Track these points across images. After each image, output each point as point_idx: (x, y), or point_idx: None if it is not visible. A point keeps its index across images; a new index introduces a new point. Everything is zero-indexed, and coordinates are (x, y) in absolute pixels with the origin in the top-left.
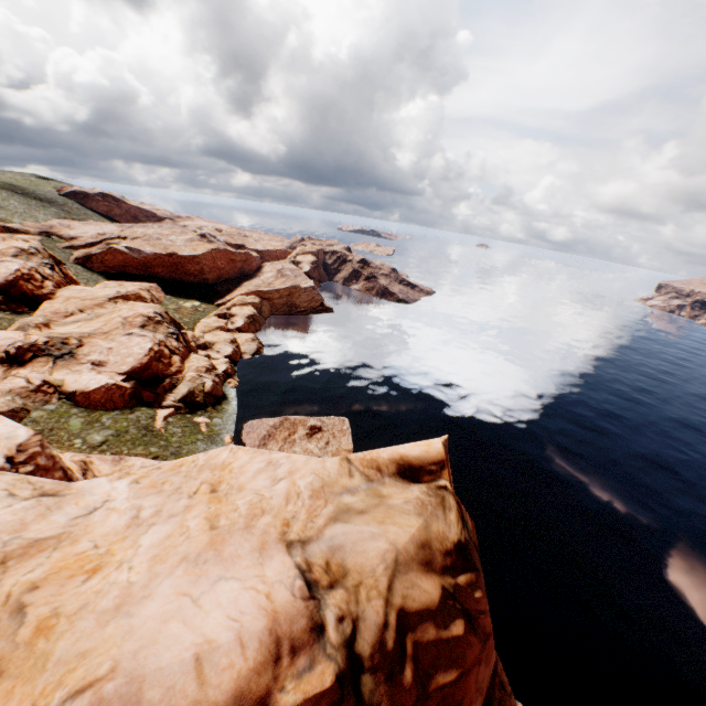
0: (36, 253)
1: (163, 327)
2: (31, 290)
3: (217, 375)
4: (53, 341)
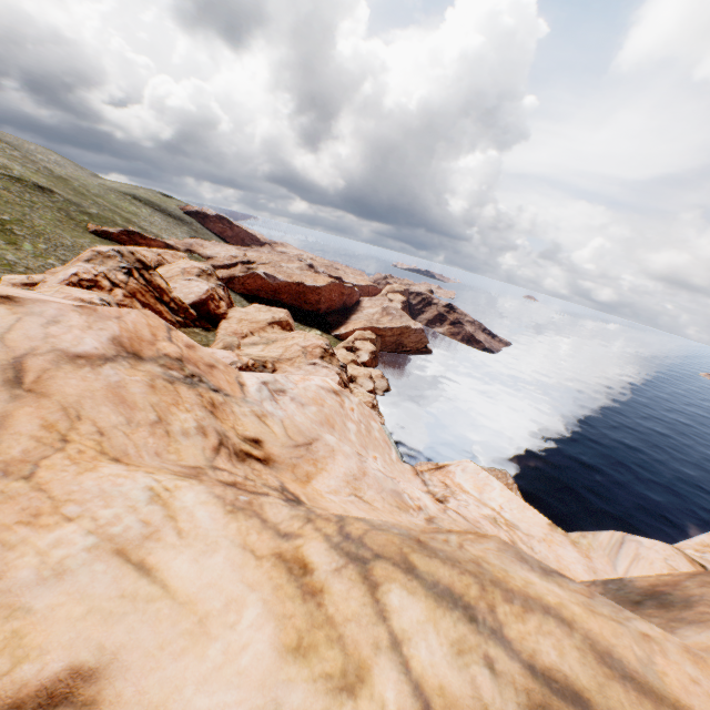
0: (212, 274)
1: (335, 359)
2: (213, 309)
3: (379, 411)
4: (257, 363)
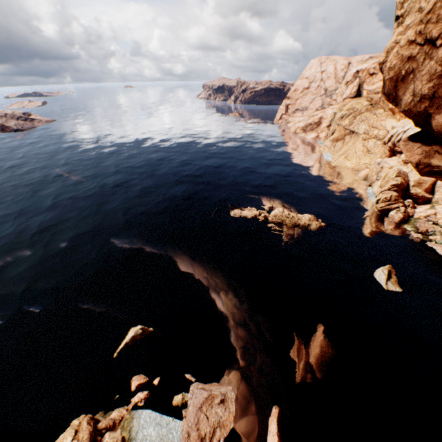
0: None
1: None
2: None
3: None
4: None
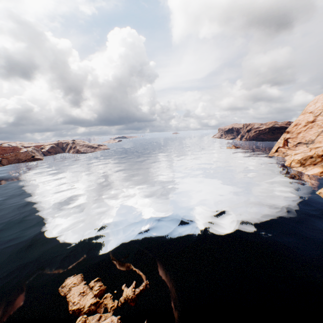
0: None
1: None
2: None
3: None
4: None
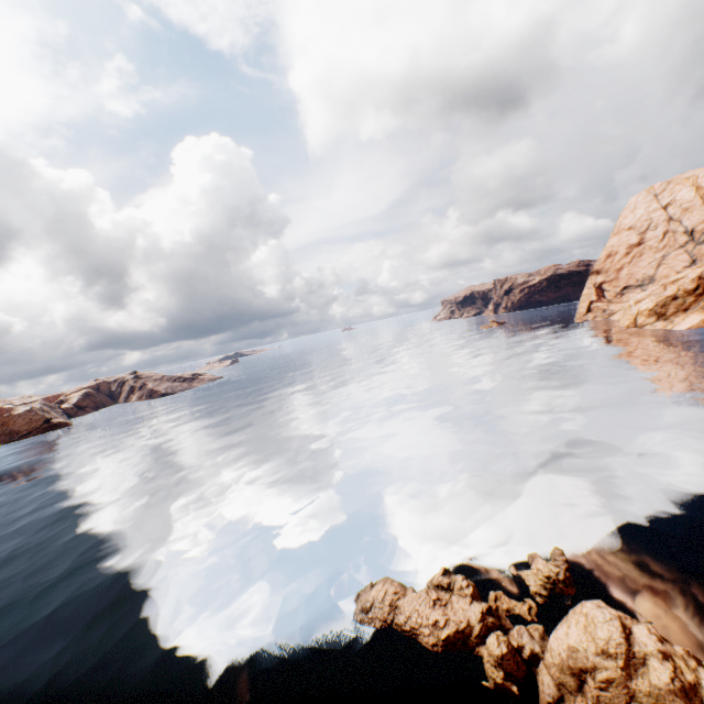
0: None
1: None
2: None
3: None
4: None
